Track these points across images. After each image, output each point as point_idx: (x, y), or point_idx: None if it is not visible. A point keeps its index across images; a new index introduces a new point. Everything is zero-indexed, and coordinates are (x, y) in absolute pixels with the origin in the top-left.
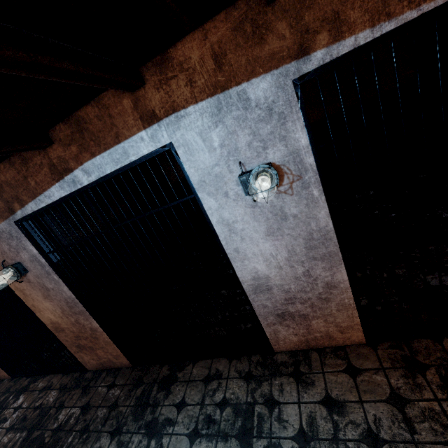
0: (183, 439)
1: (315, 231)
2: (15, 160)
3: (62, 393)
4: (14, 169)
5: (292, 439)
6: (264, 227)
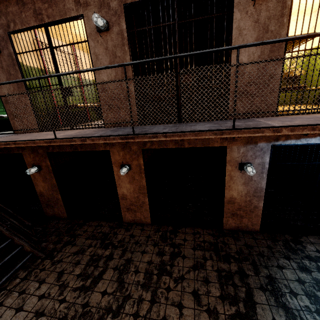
0: None
1: None
2: None
3: (216, 237)
4: None
5: None
6: None
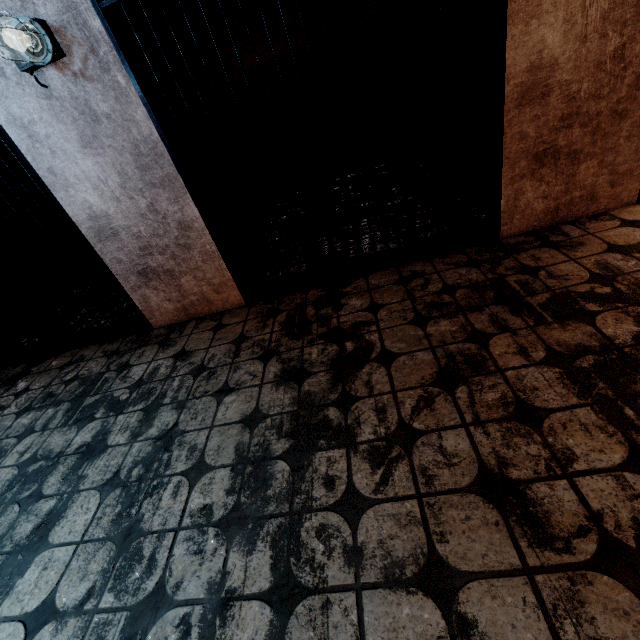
0: (9, 417)
1: (141, 142)
2: None
3: None
4: None
5: (127, 388)
6: (76, 133)
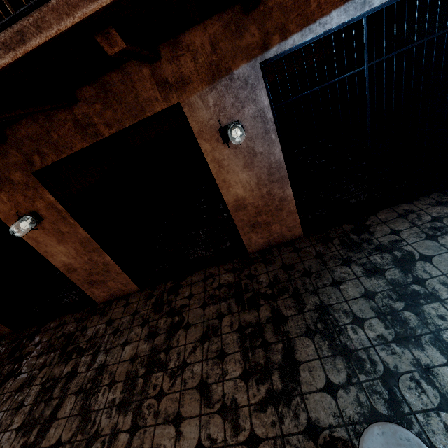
0: (423, 242)
1: None
2: None
3: (238, 272)
4: None
5: None
6: None
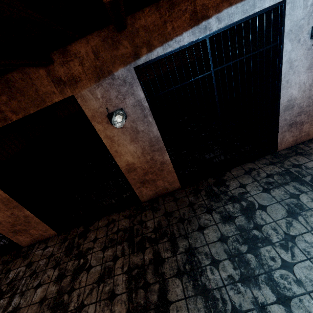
0: (261, 194)
1: None
2: (163, 5)
3: (133, 218)
4: (158, 14)
5: None
6: (308, 63)
